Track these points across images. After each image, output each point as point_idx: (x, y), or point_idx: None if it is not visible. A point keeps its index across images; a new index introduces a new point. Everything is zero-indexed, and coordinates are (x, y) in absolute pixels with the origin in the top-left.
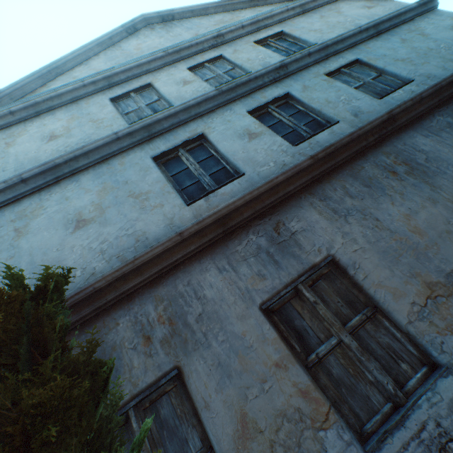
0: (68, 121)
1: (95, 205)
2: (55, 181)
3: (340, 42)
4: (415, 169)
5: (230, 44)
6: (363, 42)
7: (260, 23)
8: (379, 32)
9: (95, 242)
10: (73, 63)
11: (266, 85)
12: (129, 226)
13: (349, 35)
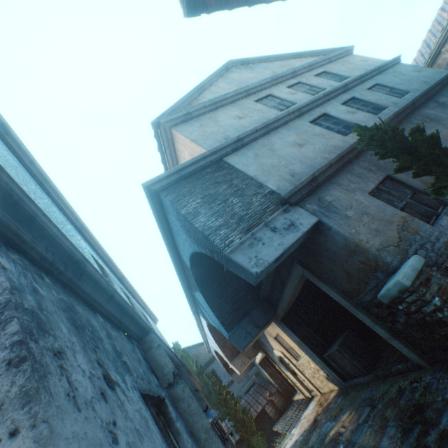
0: (240, 111)
1: (300, 139)
2: (267, 133)
3: (365, 76)
4: (432, 120)
5: (300, 76)
6: (374, 76)
7: (311, 66)
8: (380, 72)
9: (315, 150)
10: (208, 85)
11: (340, 94)
12: (325, 144)
13: (369, 73)
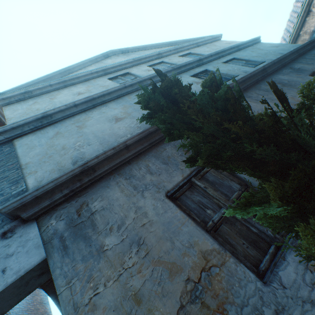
0: (86, 87)
1: (123, 113)
2: (93, 107)
3: (223, 52)
4: (285, 85)
5: (165, 57)
6: (233, 53)
7: (178, 49)
8: (239, 49)
9: (132, 124)
10: (78, 68)
11: (194, 67)
12: None
13: (227, 49)
